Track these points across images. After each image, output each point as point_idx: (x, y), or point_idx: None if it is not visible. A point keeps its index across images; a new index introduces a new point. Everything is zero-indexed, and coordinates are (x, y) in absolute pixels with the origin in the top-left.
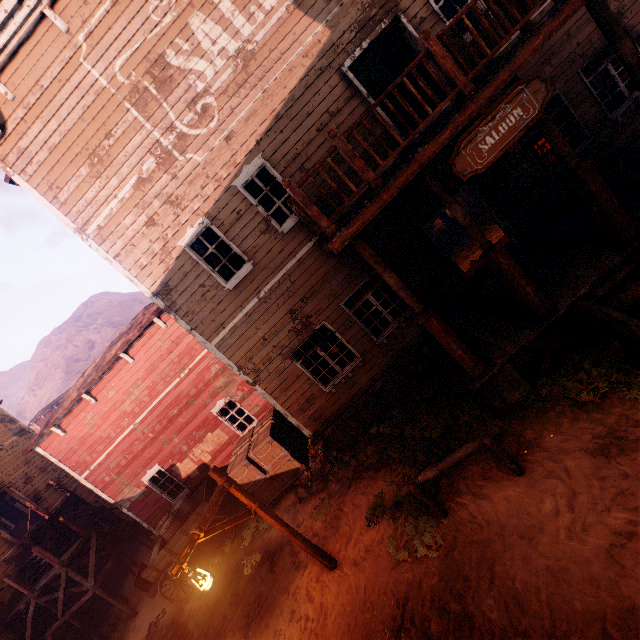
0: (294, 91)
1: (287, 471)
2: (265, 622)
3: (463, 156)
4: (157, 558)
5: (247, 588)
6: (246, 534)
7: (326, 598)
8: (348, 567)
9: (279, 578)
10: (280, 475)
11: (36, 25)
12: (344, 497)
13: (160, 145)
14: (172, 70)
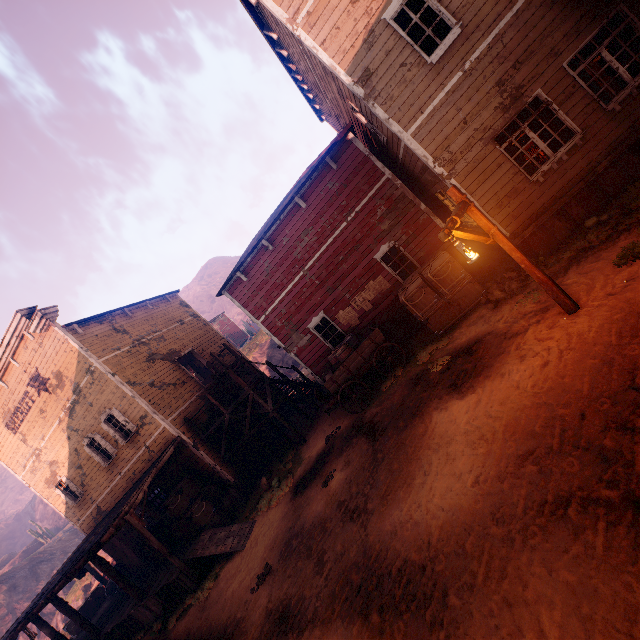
0: None
1: (466, 296)
2: (482, 377)
3: None
4: (336, 373)
5: (442, 376)
6: (421, 356)
7: (574, 328)
8: (600, 300)
9: (487, 353)
10: (458, 300)
11: None
12: (562, 278)
13: None
14: None
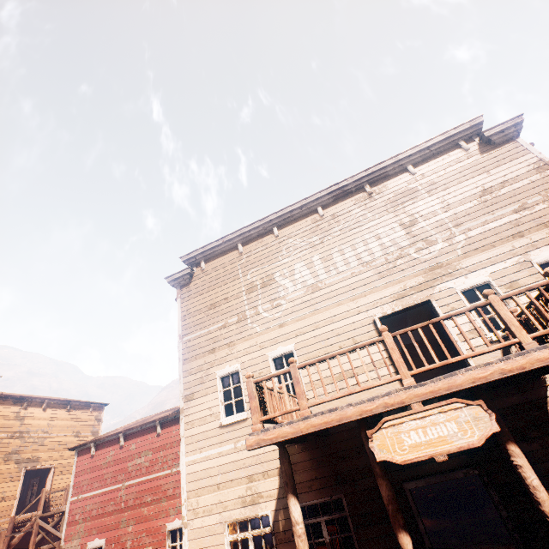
0: (335, 317)
1: None
2: None
3: (383, 435)
4: None
5: None
6: None
7: None
8: None
9: None
10: None
11: (232, 247)
12: None
13: (245, 313)
14: (274, 281)
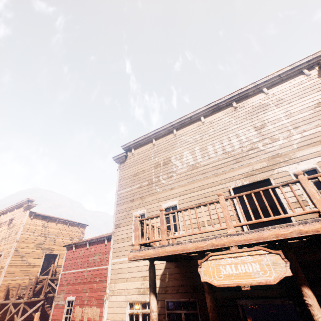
0: (204, 185)
1: None
2: None
3: (208, 265)
4: None
5: None
6: None
7: None
8: None
9: None
10: None
11: (149, 141)
12: None
13: (152, 180)
14: (170, 162)
